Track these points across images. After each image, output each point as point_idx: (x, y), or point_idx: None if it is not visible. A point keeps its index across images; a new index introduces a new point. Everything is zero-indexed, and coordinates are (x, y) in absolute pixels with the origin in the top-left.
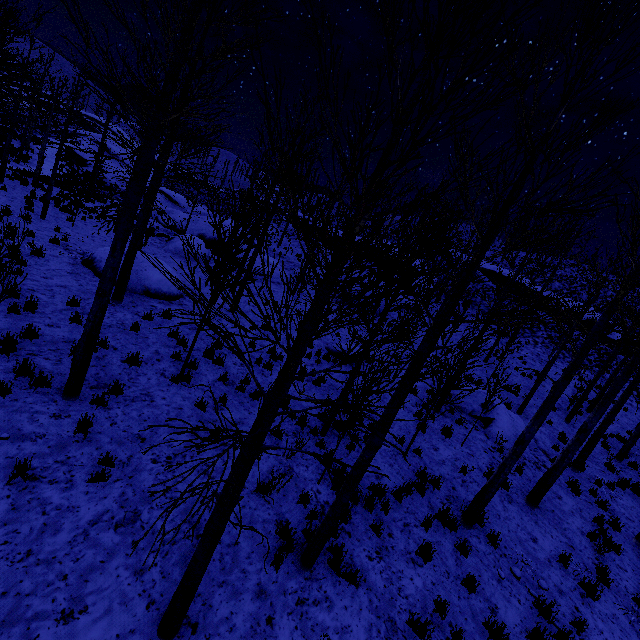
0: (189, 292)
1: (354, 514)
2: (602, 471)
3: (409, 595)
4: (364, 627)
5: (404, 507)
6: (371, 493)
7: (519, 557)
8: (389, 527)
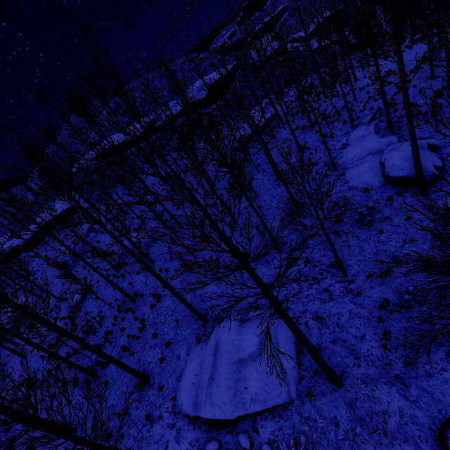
0: (1, 382)
1: (105, 348)
2: (173, 210)
3: (122, 344)
4: (115, 366)
5: (118, 324)
6: (108, 335)
7: (151, 288)
8: (116, 336)
